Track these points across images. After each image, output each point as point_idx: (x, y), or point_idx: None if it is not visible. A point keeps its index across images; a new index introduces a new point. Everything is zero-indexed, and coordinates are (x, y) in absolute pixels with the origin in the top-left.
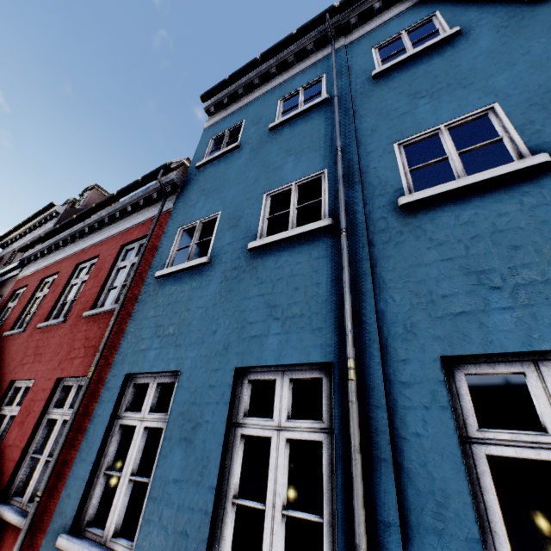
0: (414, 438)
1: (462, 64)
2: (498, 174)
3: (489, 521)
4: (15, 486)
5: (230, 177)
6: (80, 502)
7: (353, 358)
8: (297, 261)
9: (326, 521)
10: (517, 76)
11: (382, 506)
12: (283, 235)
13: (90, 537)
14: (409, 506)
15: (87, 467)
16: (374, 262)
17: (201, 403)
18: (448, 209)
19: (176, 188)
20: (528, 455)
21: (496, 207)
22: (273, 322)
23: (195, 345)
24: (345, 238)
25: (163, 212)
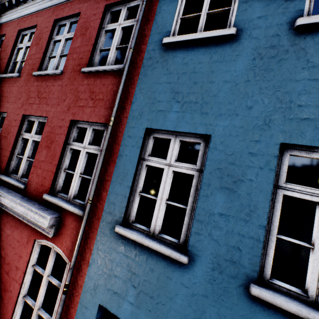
0: None
1: None
2: None
3: None
4: (58, 187)
5: None
6: (125, 209)
7: None
8: None
9: None
10: None
11: None
12: None
13: (138, 230)
14: None
15: (125, 188)
16: None
17: (240, 165)
18: None
19: None
20: None
21: None
22: None
23: (226, 116)
24: None
25: None
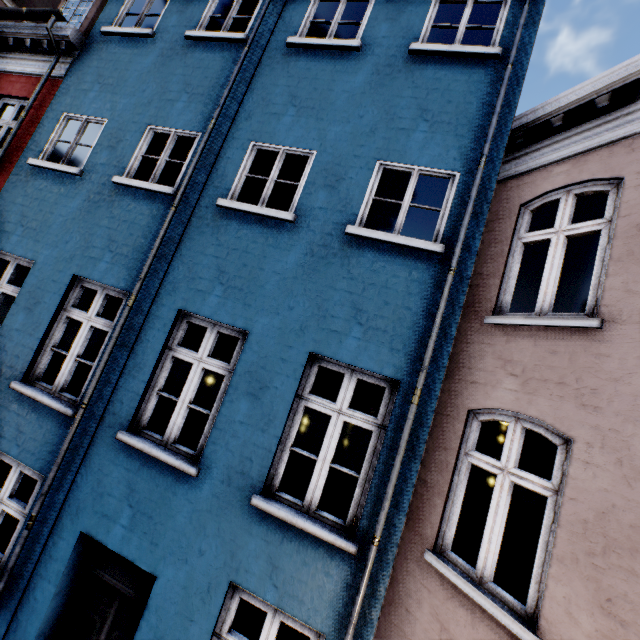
0: (146, 342)
1: (335, 91)
2: (268, 214)
3: (158, 378)
4: None
5: (129, 78)
6: None
7: (135, 295)
8: (142, 212)
9: (95, 366)
10: (341, 136)
11: (118, 364)
12: (140, 184)
13: None
14: (129, 366)
15: None
16: (184, 238)
17: (44, 290)
18: (238, 223)
19: (74, 48)
20: (186, 359)
21: (257, 235)
22: (108, 253)
23: (51, 247)
24: (172, 213)
25: (52, 76)
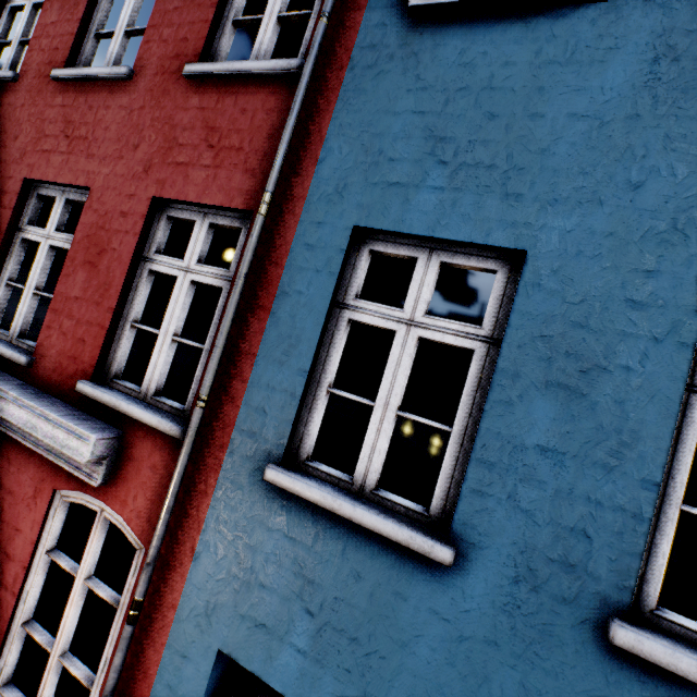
0: None
1: None
2: None
3: None
4: (115, 366)
5: None
6: (292, 426)
7: None
8: None
9: None
10: None
11: None
12: None
13: (323, 478)
14: None
15: (293, 375)
16: None
17: (602, 329)
18: None
19: None
20: None
21: None
22: None
23: (571, 205)
24: None
25: None
